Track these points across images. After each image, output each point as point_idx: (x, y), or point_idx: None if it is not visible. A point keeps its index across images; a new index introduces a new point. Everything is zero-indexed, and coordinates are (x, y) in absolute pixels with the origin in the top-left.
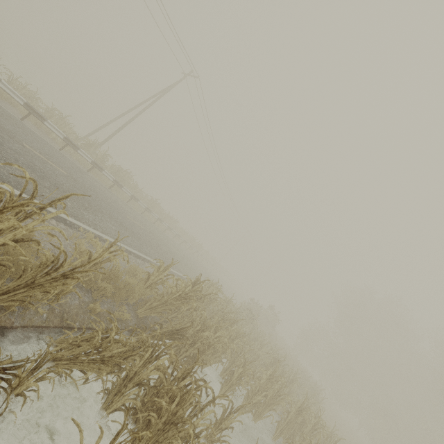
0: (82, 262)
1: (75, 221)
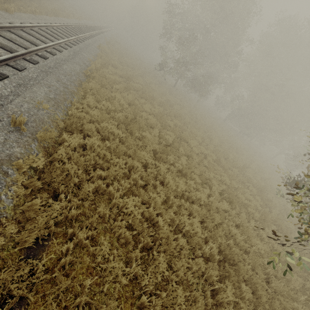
0: None
1: None
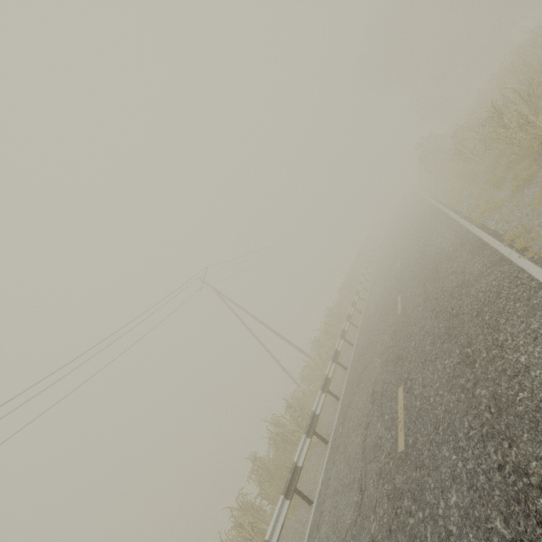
0: (529, 176)
1: (472, 229)
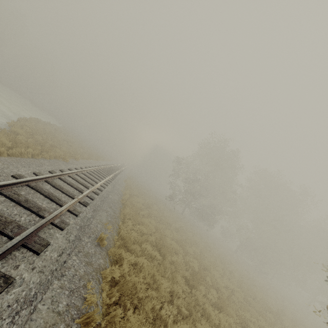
0: None
1: None
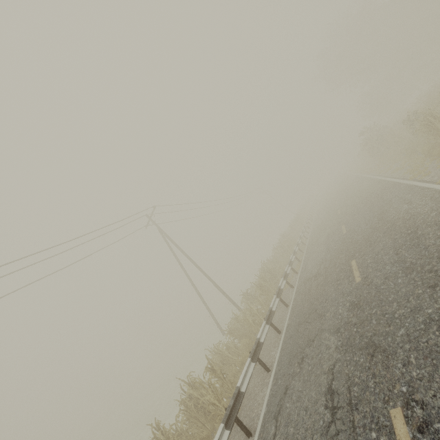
0: None
1: None
